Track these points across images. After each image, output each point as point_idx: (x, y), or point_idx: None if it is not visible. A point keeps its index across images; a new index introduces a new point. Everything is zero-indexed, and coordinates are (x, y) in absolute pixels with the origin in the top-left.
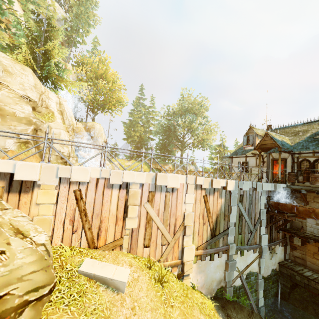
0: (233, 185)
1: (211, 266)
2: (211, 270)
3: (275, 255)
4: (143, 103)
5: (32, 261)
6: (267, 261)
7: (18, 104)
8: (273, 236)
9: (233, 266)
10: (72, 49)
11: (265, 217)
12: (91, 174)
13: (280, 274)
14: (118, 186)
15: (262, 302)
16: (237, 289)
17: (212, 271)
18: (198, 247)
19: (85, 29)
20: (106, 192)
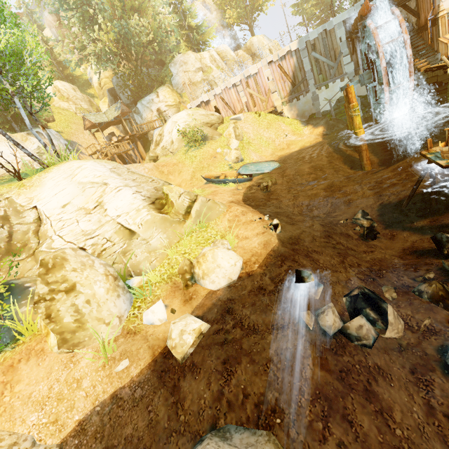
0: (295, 45)
1: (299, 104)
2: (300, 106)
3: None
4: None
5: (215, 118)
6: None
7: (196, 75)
8: None
9: (316, 98)
10: None
11: (347, 47)
12: (221, 88)
13: None
14: (232, 87)
15: (361, 114)
16: (330, 112)
17: (301, 107)
18: (284, 97)
19: None
20: (229, 92)
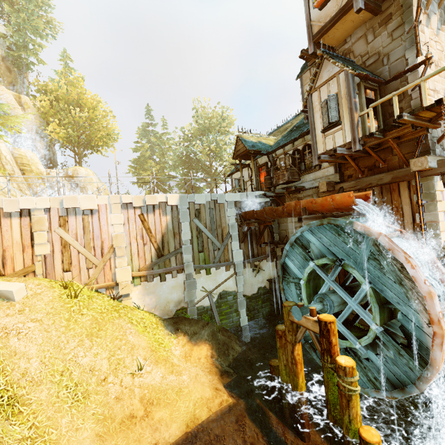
0: (176, 199)
1: (163, 287)
2: (164, 291)
3: (263, 272)
4: (154, 130)
5: None
6: (251, 279)
7: None
8: (256, 251)
9: (192, 285)
10: (23, 74)
11: (237, 231)
12: None
13: (271, 292)
14: (19, 214)
15: (246, 321)
16: (207, 310)
17: (165, 292)
18: (139, 268)
19: (36, 44)
20: (4, 221)
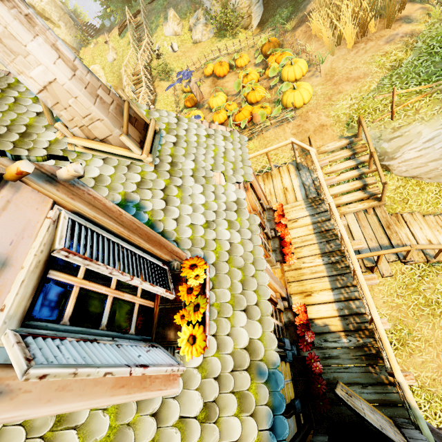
0: None
1: None
2: None
3: None
4: None
5: None
6: None
7: None
8: None
9: None
10: None
11: None
12: None
13: None
14: None
15: None
16: None
17: None
18: None
19: None
20: None
